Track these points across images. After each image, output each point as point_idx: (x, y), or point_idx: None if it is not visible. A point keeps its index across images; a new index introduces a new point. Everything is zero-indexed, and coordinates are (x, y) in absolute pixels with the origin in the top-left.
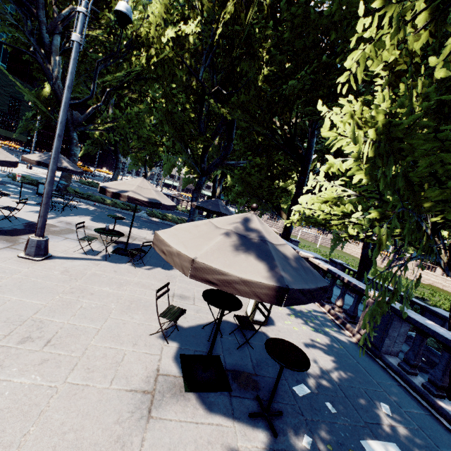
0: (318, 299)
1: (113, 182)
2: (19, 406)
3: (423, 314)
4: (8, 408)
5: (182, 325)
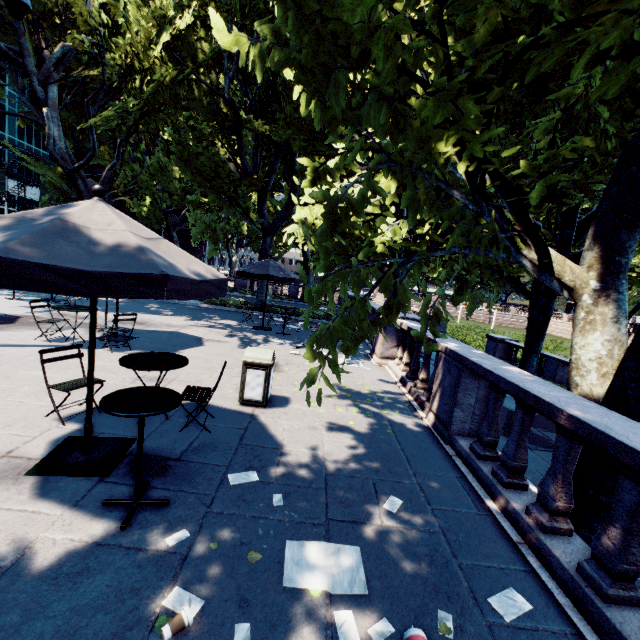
0: (133, 296)
1: None
2: None
3: None
4: None
5: None
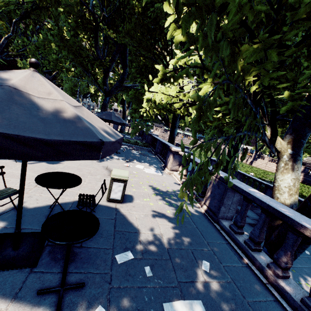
0: (79, 158)
1: None
2: None
3: (266, 190)
4: None
5: (28, 206)
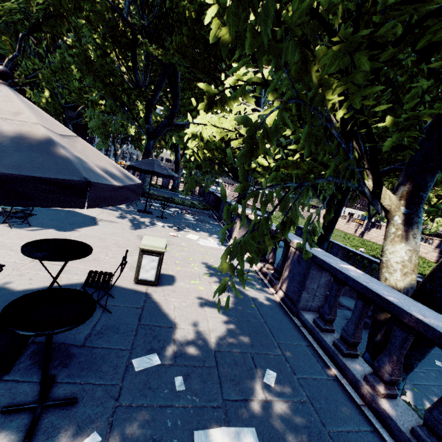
0: (47, 204)
1: None
2: None
3: None
4: None
5: (15, 288)
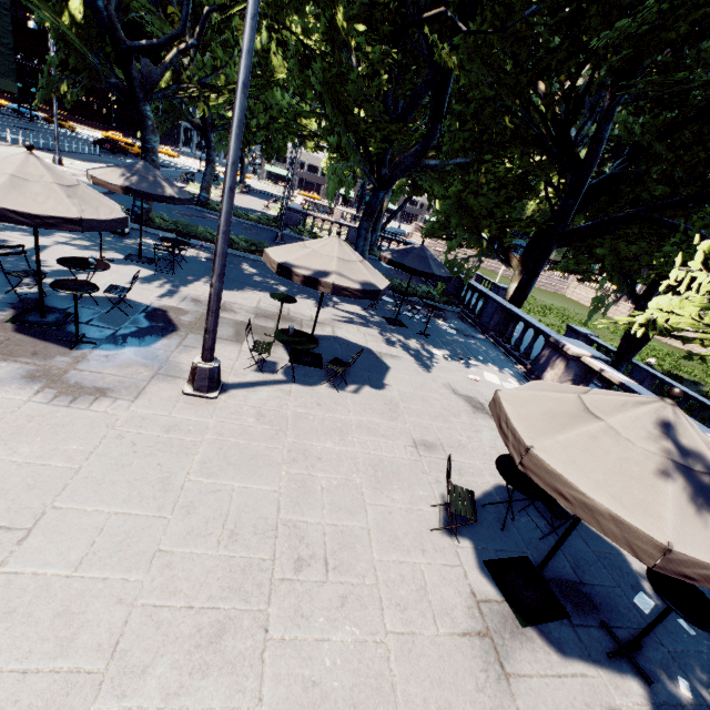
0: None
1: (289, 248)
2: (364, 680)
3: None
4: (355, 685)
5: None
